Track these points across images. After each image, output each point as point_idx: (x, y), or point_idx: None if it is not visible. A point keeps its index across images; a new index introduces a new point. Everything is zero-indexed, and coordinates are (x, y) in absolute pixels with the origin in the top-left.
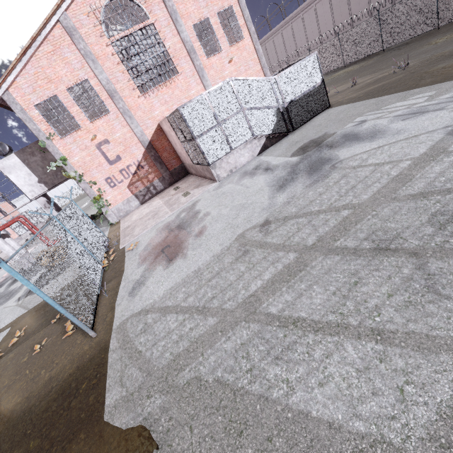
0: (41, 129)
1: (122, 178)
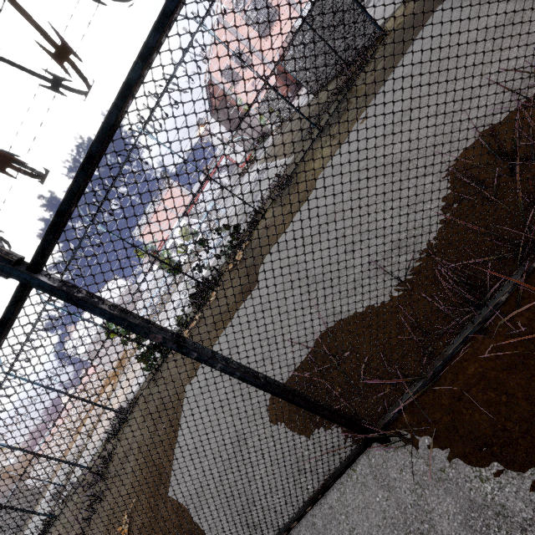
0: (226, 87)
1: None
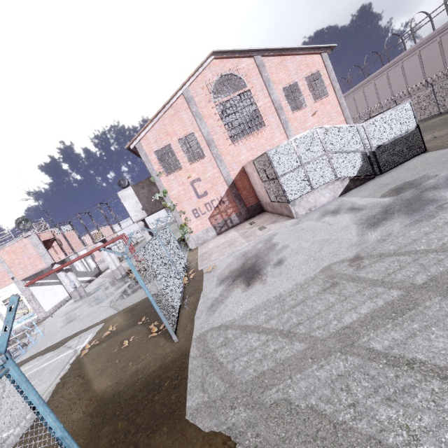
0: (154, 168)
1: (205, 210)
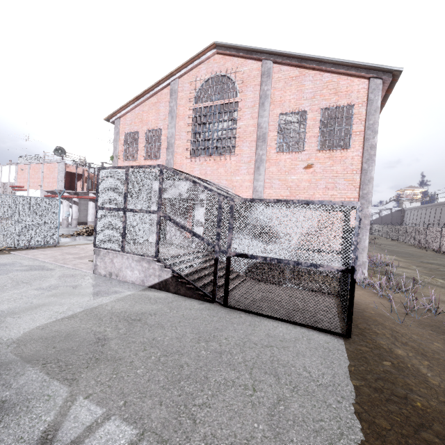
0: (119, 149)
1: None
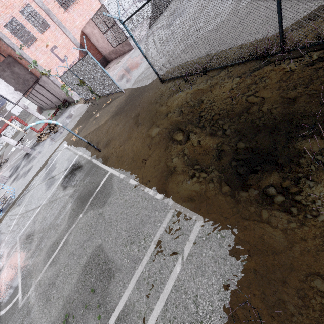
0: (13, 43)
1: None
